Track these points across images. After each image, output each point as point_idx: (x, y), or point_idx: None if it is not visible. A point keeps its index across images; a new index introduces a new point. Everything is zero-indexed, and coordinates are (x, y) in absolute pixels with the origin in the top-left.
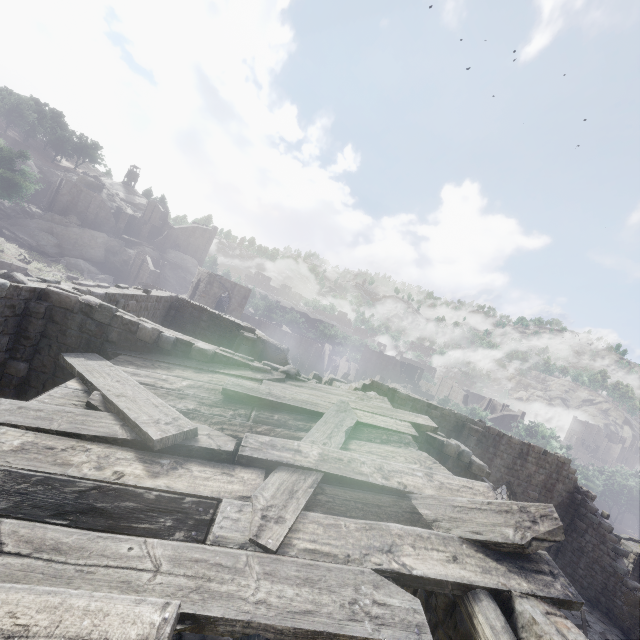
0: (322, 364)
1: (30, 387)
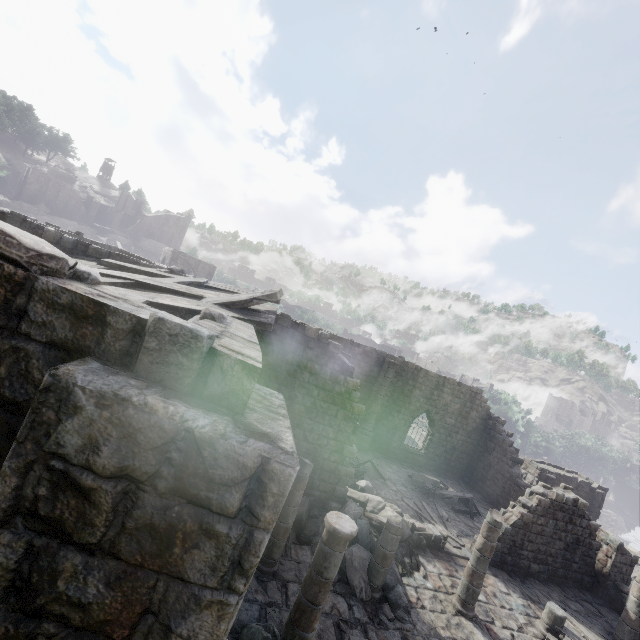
0: None
1: None
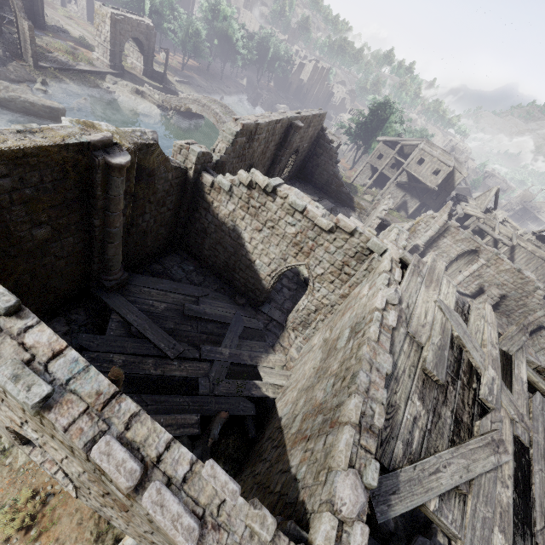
0: None
1: None
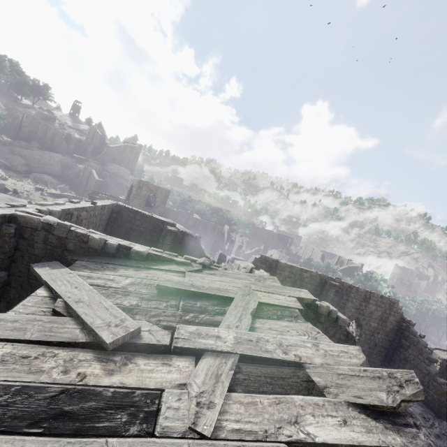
0: (223, 240)
1: (11, 288)
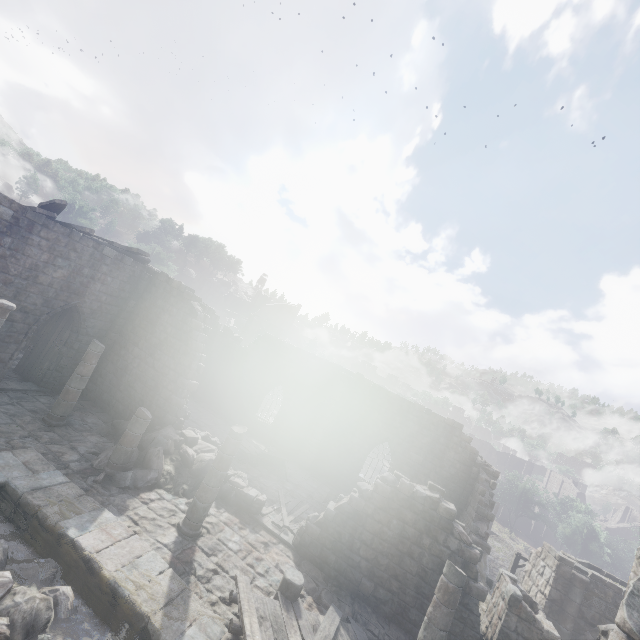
0: None
1: None
